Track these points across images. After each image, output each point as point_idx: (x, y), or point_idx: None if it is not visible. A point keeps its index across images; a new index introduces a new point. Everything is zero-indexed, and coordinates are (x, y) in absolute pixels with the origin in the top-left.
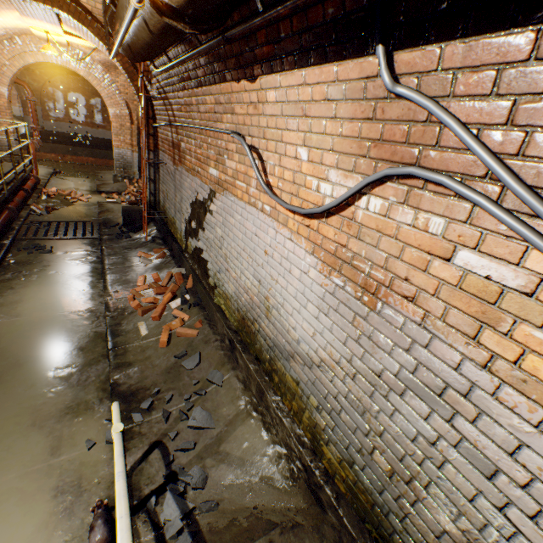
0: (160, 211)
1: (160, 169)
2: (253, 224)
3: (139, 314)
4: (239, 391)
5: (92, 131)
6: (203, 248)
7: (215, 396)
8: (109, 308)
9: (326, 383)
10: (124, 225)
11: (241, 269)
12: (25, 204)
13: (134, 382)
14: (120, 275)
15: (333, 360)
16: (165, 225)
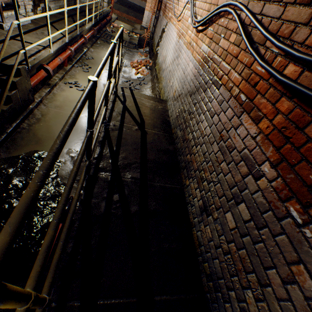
0: (152, 41)
1: (158, 20)
2: (171, 31)
3: (131, 67)
4: (150, 86)
5: (139, 1)
6: (159, 49)
7: (143, 86)
8: (124, 63)
9: (167, 71)
10: (137, 45)
11: (164, 50)
12: (105, 26)
13: (124, 78)
14: (130, 58)
15: (170, 63)
16: (152, 47)
